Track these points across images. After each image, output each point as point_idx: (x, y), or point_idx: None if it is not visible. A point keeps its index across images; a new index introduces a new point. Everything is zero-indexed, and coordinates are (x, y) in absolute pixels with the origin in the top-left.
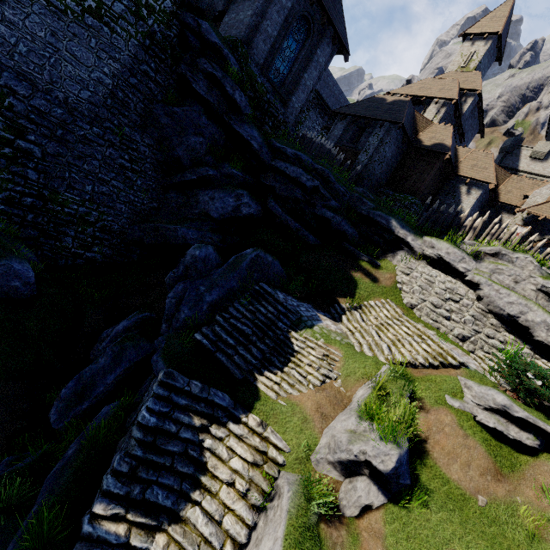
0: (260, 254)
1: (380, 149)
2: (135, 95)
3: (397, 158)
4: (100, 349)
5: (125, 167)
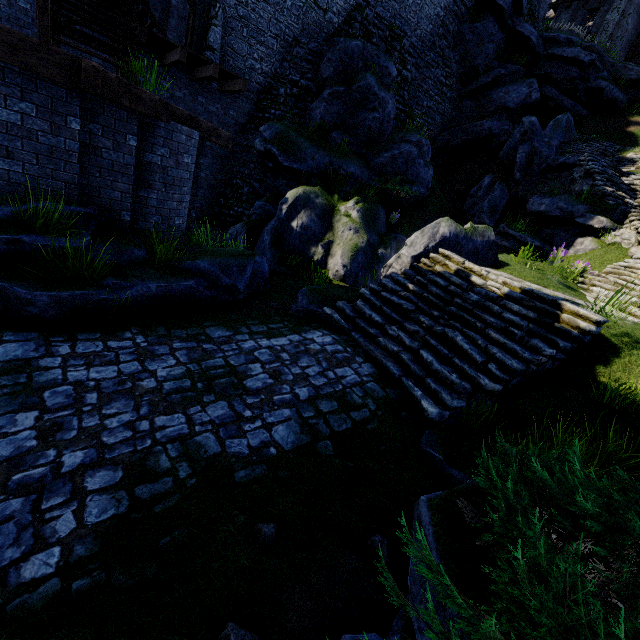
0: (569, 117)
1: (622, 22)
2: (453, 21)
3: (636, 30)
4: (478, 197)
5: (442, 83)
